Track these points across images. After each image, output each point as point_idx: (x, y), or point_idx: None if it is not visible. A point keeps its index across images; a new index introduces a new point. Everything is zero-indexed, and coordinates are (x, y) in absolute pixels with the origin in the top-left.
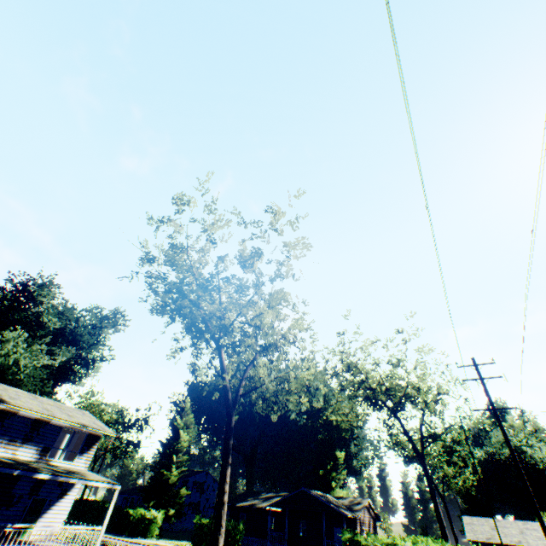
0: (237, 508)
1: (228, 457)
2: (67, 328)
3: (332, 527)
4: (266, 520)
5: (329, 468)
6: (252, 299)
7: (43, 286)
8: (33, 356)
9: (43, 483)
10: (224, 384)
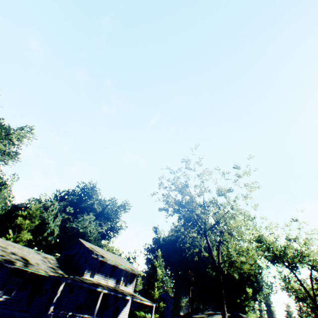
0: (192, 317)
1: (223, 299)
2: (104, 211)
3: None
4: None
5: (243, 298)
6: (226, 213)
7: (94, 189)
8: (97, 228)
9: (118, 298)
10: (212, 257)
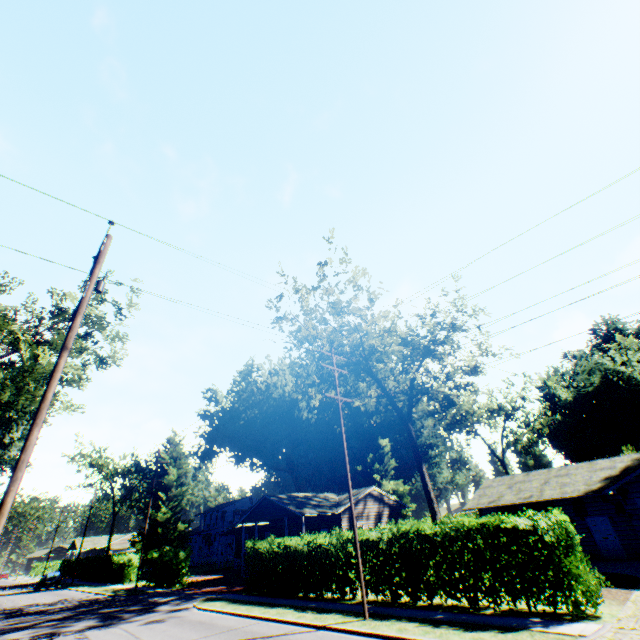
0: (241, 530)
1: None
2: None
3: (319, 530)
4: (264, 537)
5: (370, 461)
6: None
7: None
8: None
9: None
10: None
